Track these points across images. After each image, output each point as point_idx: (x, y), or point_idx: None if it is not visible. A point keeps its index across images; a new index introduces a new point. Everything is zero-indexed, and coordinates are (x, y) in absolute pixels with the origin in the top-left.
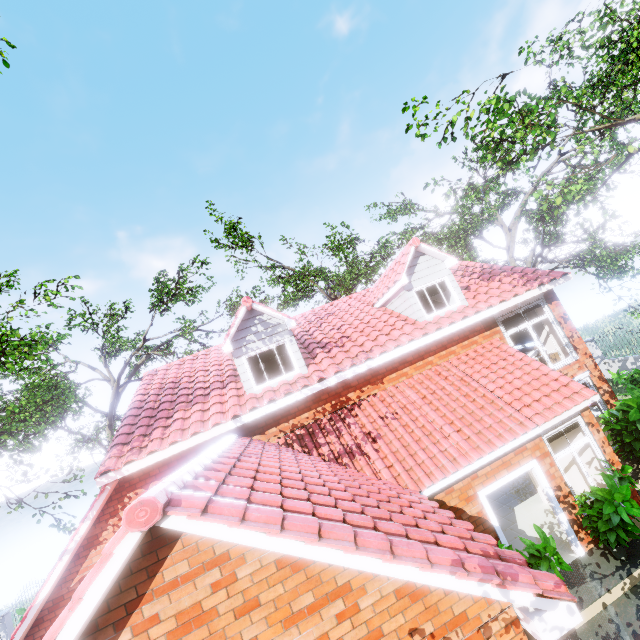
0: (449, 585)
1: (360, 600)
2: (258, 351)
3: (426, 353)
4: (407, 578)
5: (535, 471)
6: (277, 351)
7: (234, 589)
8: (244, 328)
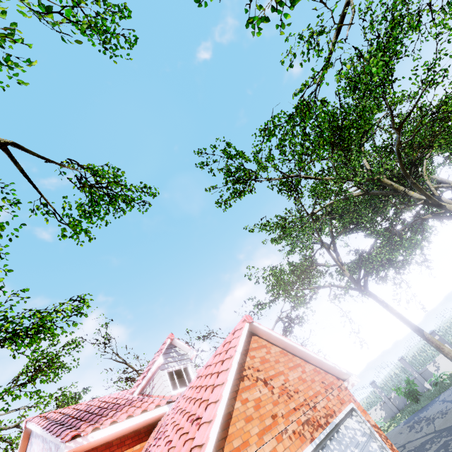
0: (325, 361)
1: (305, 369)
2: (174, 368)
3: None
4: (315, 356)
5: None
6: (182, 372)
7: (271, 355)
8: (166, 353)
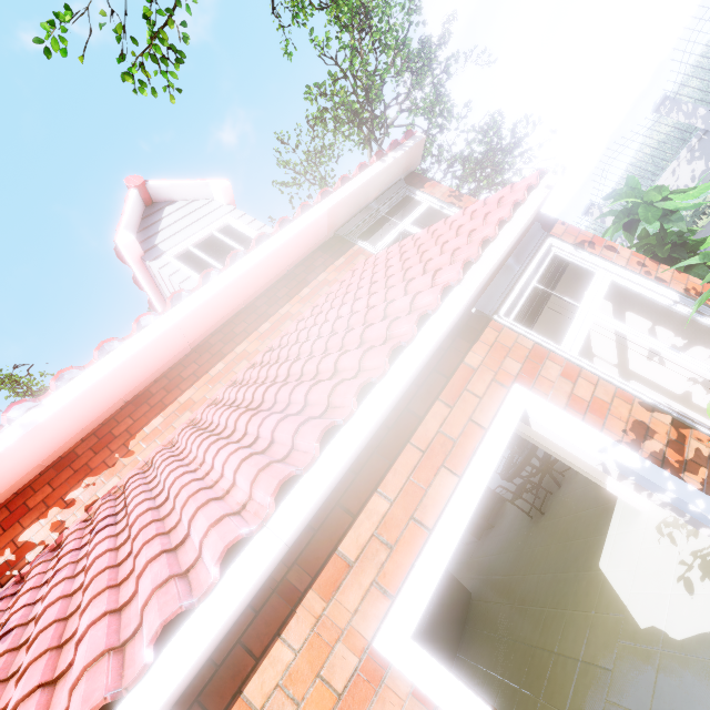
0: None
1: None
2: None
3: (227, 343)
4: None
5: (539, 420)
6: None
7: None
8: None
